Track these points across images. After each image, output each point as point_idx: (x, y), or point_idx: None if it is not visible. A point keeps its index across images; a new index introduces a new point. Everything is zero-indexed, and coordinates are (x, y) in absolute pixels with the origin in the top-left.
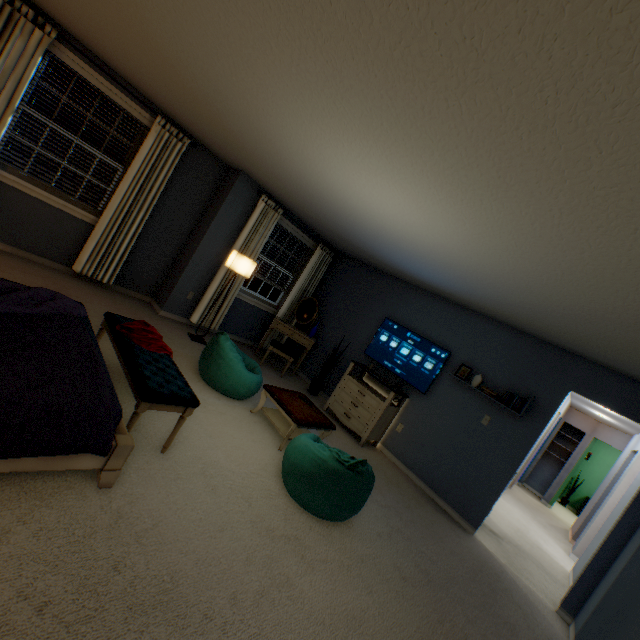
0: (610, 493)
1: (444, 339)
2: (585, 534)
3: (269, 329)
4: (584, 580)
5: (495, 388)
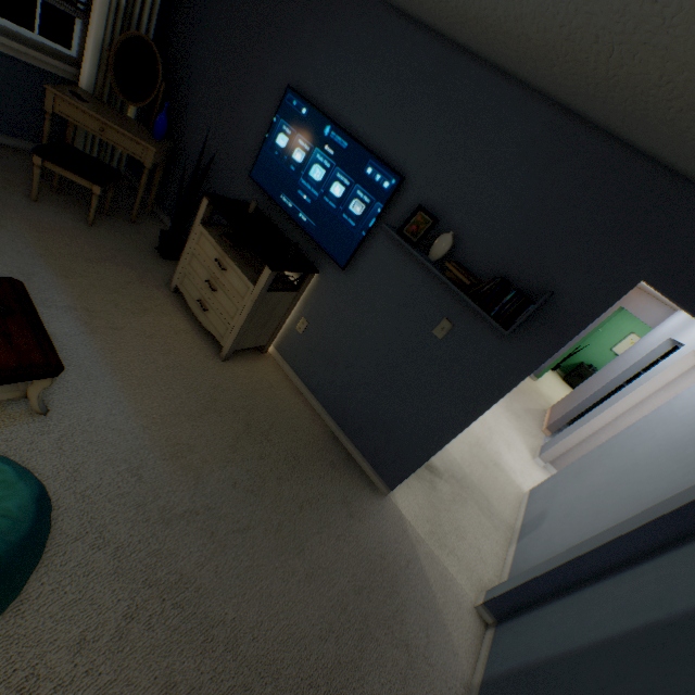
0: (616, 398)
1: (397, 143)
2: (562, 441)
3: (46, 116)
4: (530, 588)
5: (476, 266)
